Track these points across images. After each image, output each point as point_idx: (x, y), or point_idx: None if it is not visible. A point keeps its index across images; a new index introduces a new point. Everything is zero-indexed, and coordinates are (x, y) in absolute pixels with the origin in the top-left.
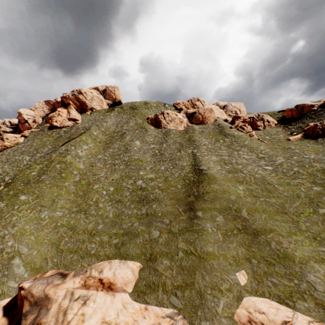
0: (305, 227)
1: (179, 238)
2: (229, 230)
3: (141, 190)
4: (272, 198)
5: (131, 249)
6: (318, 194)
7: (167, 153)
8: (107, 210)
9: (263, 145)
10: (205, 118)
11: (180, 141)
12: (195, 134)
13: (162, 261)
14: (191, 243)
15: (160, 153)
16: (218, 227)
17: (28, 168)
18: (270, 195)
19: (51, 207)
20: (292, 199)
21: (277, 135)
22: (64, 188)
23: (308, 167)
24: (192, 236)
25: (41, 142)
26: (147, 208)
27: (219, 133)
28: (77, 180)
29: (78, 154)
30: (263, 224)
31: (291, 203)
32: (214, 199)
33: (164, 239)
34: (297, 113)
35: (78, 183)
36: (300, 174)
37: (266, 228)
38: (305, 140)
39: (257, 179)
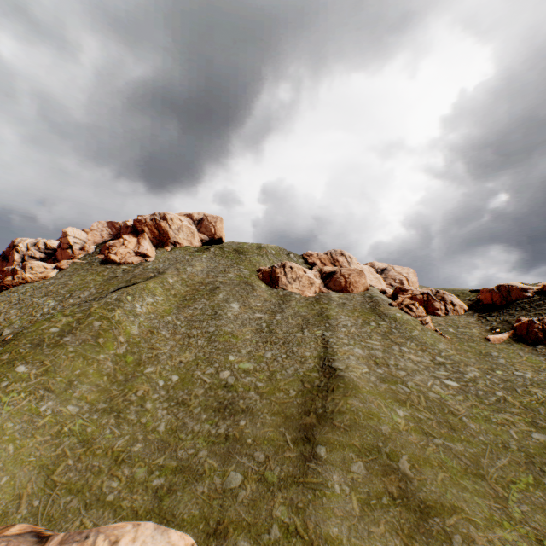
0: (520, 514)
1: (277, 495)
2: (374, 494)
3: (226, 388)
4: (457, 443)
5: (183, 504)
6: (542, 448)
7: (280, 330)
8: (158, 418)
9: (444, 342)
10: (350, 282)
11: (305, 314)
12: (331, 307)
13: (238, 542)
14: (299, 510)
15: (269, 328)
16: (353, 484)
17: (47, 320)
18: (454, 435)
19: (62, 395)
20: (494, 451)
21: (467, 328)
22: (96, 363)
23: (522, 394)
24: (303, 496)
25: (82, 282)
26: (228, 424)
27: (371, 310)
28: (121, 353)
29: (136, 309)
30: (440, 492)
31: (492, 458)
32: (351, 427)
33: (248, 494)
34: (501, 298)
35: (121, 358)
36: (508, 404)
37: (444, 503)
38: (515, 345)
39: (431, 400)
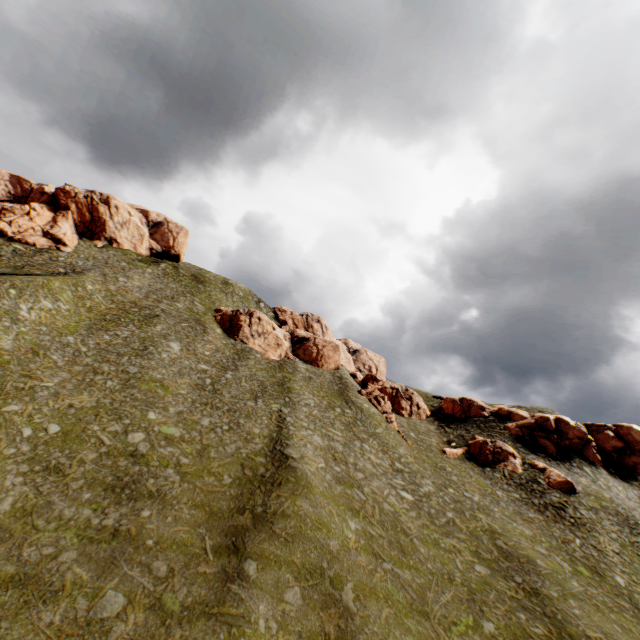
0: None
1: (175, 634)
2: (308, 635)
3: (133, 458)
4: (406, 569)
5: None
6: (483, 583)
7: (229, 392)
8: (4, 487)
9: (405, 446)
10: (322, 356)
11: (263, 380)
12: (295, 378)
13: None
14: None
15: (215, 386)
16: (283, 619)
17: None
18: (403, 559)
19: None
20: (440, 583)
21: (427, 436)
22: None
23: (470, 518)
24: (213, 637)
25: None
26: (123, 513)
27: (339, 393)
28: None
29: (19, 311)
30: (382, 635)
31: (438, 591)
32: (295, 538)
33: (129, 630)
34: (462, 411)
35: None
36: (457, 528)
37: None
38: (468, 463)
39: (385, 513)
